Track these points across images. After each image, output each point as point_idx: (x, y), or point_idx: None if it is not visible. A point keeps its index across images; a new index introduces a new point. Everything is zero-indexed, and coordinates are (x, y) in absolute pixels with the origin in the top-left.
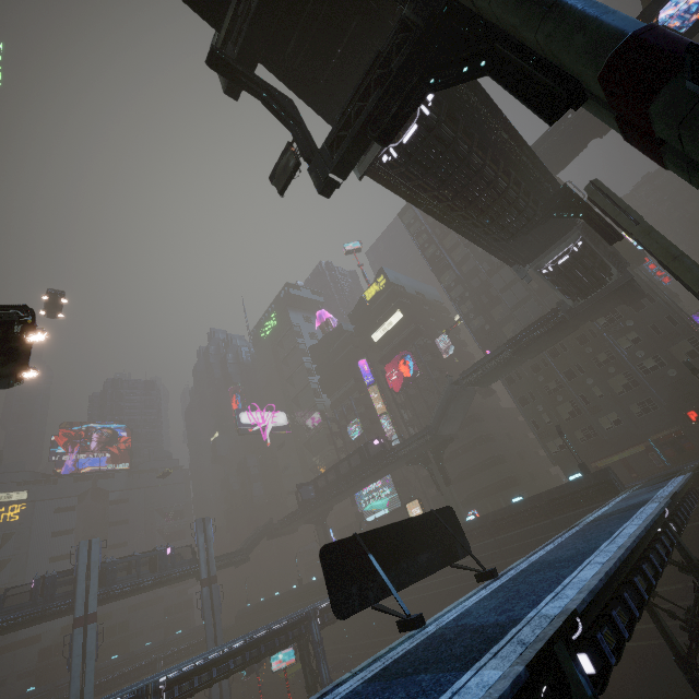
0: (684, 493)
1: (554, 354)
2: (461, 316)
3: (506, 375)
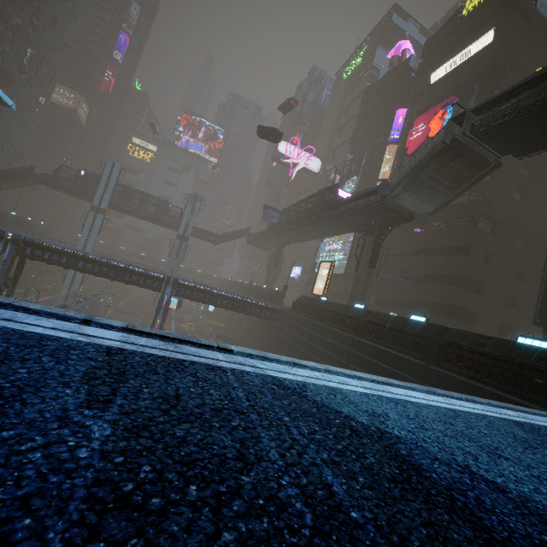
0: None
1: None
2: None
3: None
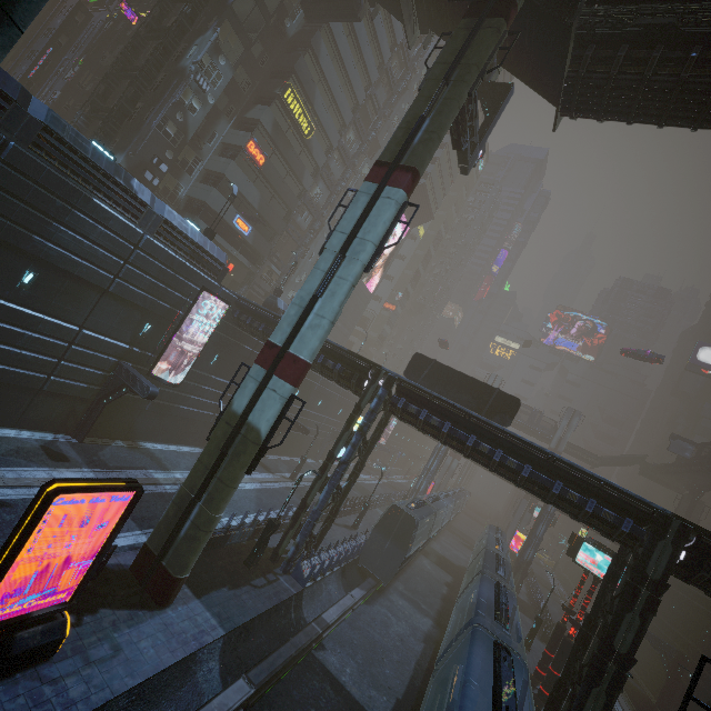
0: None
1: None
2: None
3: None
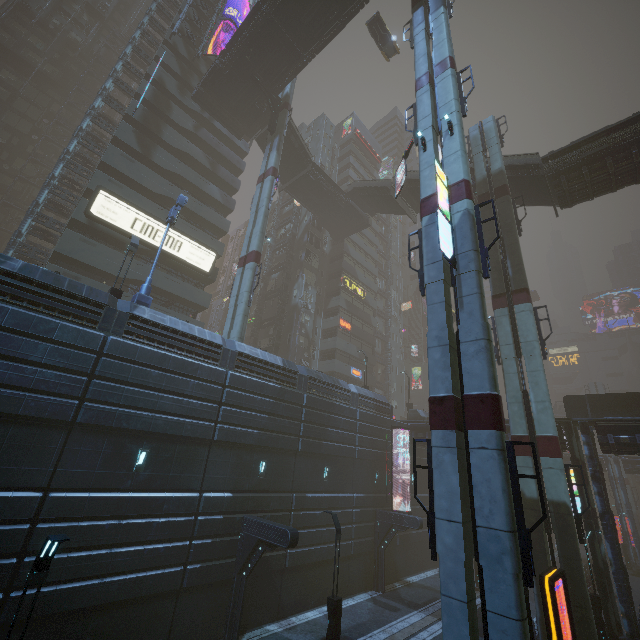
0: None
1: None
2: None
3: None
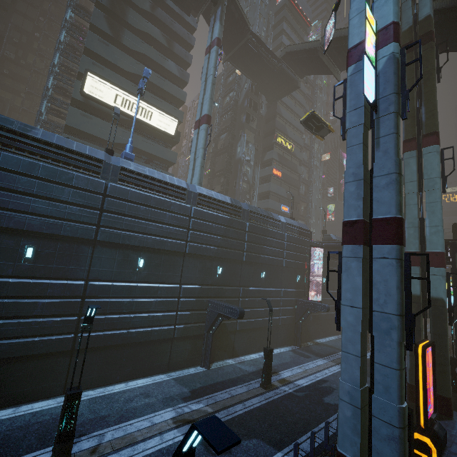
0: None
1: None
2: None
3: None
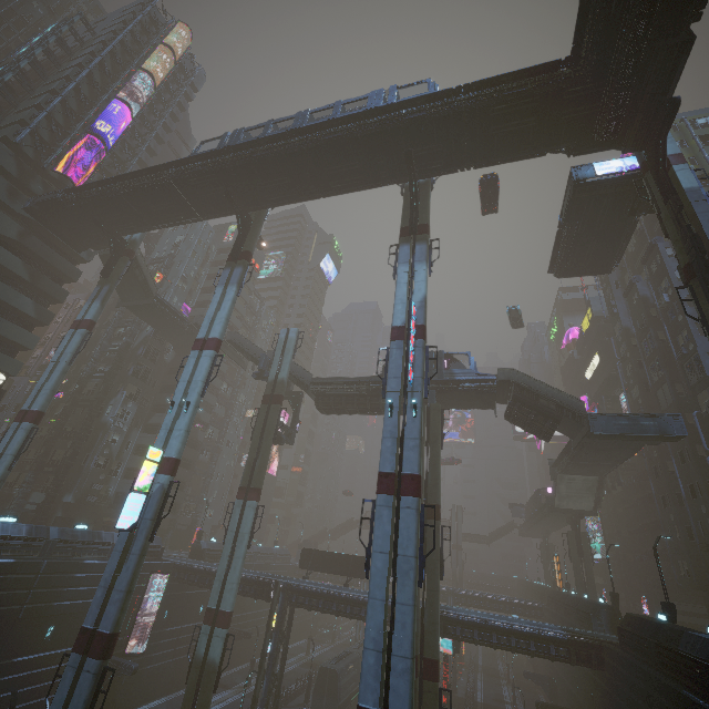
0: (518, 634)
1: (682, 458)
2: (625, 378)
3: (609, 471)
